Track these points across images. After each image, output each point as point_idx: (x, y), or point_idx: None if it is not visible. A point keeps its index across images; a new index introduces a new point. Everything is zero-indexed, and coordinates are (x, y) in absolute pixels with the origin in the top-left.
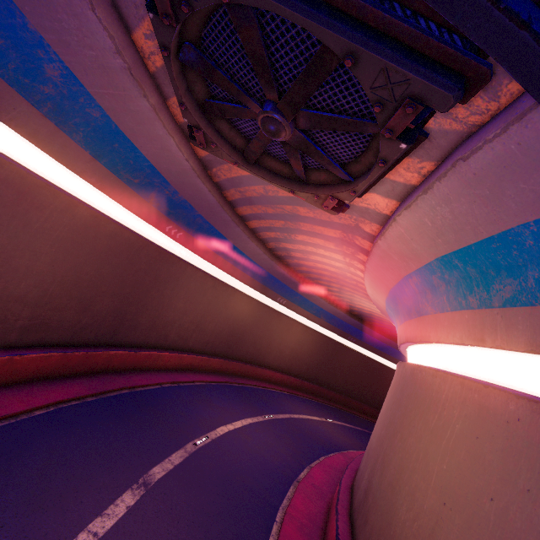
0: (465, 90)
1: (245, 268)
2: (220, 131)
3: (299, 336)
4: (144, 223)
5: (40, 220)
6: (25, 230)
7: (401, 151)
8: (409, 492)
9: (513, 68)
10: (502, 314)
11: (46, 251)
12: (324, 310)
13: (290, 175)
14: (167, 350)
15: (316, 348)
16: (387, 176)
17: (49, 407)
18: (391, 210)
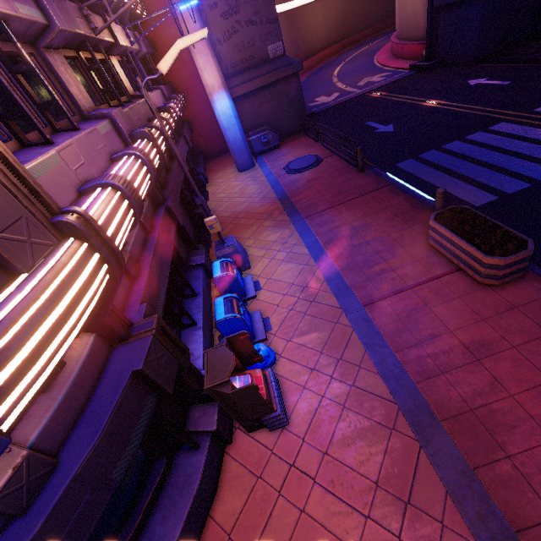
0: None
1: None
2: None
3: (322, 12)
4: None
5: None
6: None
7: None
8: (409, 0)
9: None
10: None
11: None
12: None
13: None
14: None
15: (336, 10)
16: None
17: None
18: None
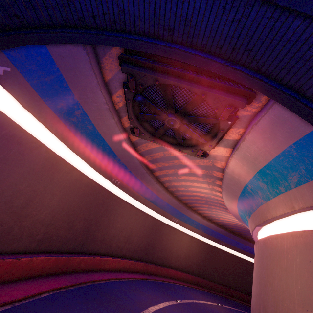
0: (248, 100)
1: (152, 200)
2: (145, 128)
3: (188, 243)
4: (102, 177)
5: (57, 177)
6: (51, 183)
7: (229, 124)
8: None
9: (262, 92)
10: (297, 190)
11: (57, 194)
12: (201, 224)
13: (178, 143)
14: (111, 256)
15: (200, 251)
16: (224, 138)
17: (49, 292)
18: (229, 153)
